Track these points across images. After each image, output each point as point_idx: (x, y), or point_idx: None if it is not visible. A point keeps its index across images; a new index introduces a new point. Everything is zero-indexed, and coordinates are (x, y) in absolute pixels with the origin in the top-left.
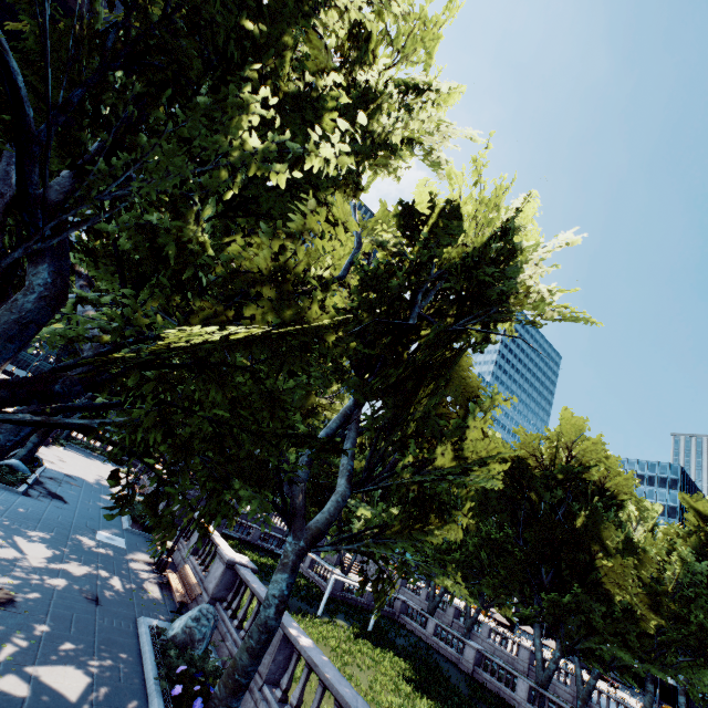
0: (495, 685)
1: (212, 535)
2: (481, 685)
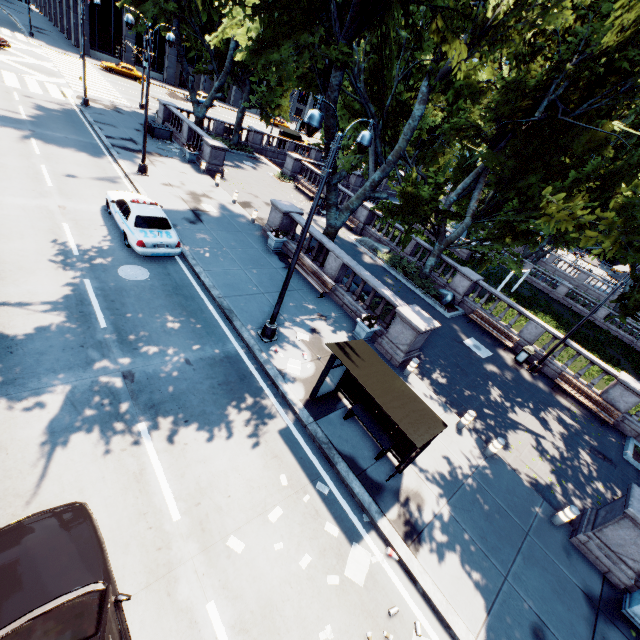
0: (578, 308)
1: (574, 347)
2: (570, 310)
